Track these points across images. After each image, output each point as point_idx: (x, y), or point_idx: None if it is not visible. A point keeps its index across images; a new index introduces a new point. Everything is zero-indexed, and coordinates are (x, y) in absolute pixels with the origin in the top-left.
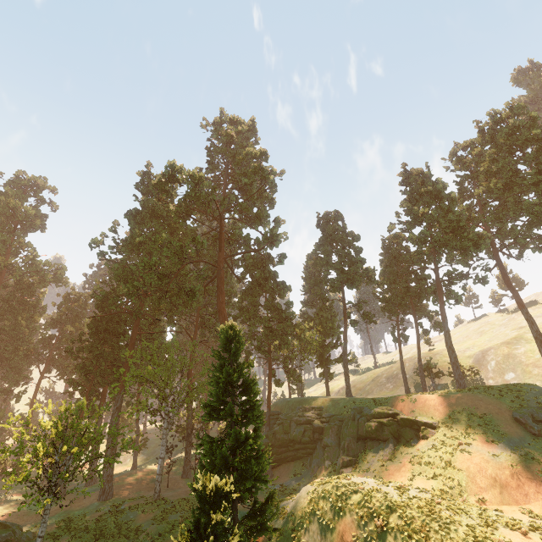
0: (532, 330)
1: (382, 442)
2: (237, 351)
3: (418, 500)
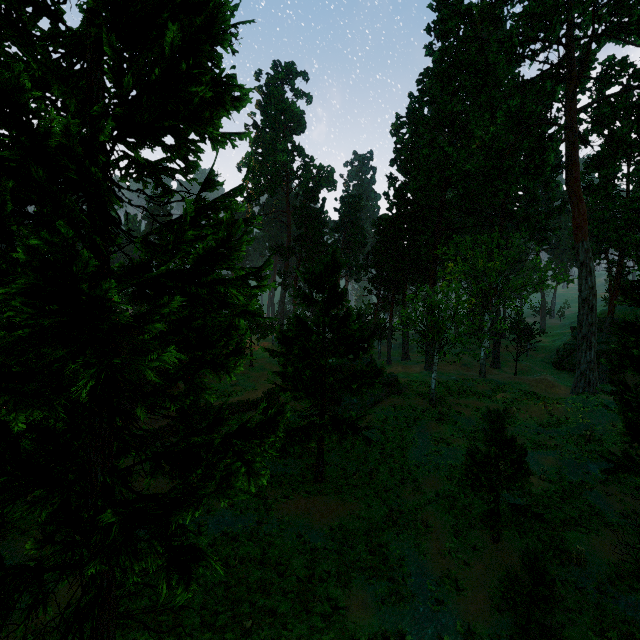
0: None
1: None
2: None
3: None
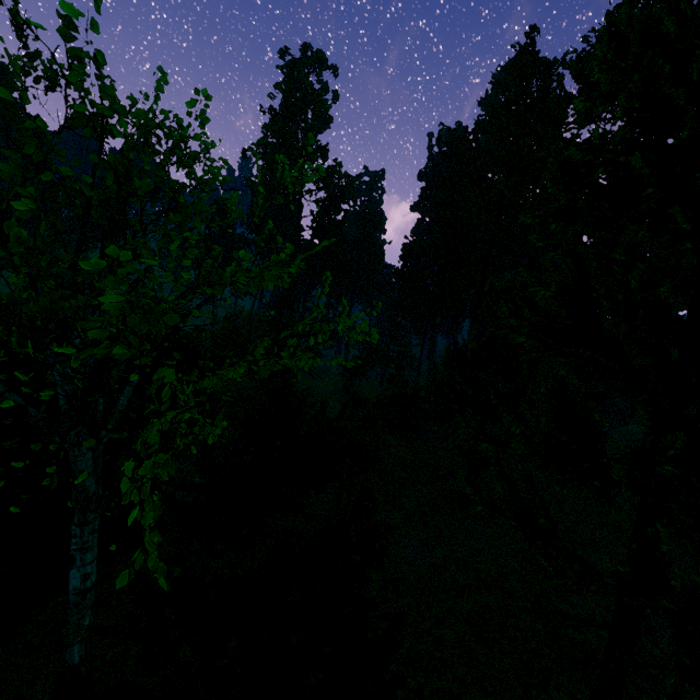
0: None
1: None
2: None
3: None
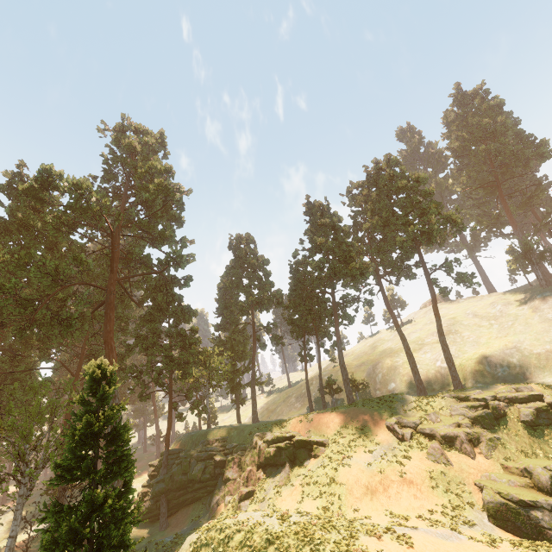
0: (404, 346)
1: (280, 467)
2: (106, 393)
3: (297, 526)
